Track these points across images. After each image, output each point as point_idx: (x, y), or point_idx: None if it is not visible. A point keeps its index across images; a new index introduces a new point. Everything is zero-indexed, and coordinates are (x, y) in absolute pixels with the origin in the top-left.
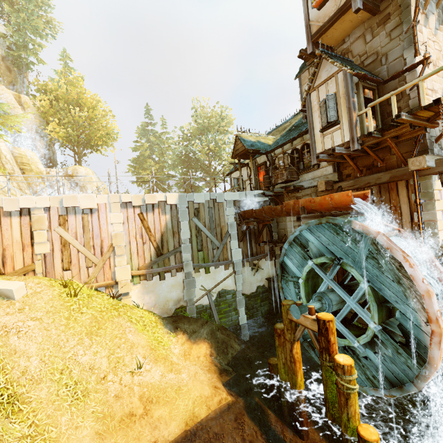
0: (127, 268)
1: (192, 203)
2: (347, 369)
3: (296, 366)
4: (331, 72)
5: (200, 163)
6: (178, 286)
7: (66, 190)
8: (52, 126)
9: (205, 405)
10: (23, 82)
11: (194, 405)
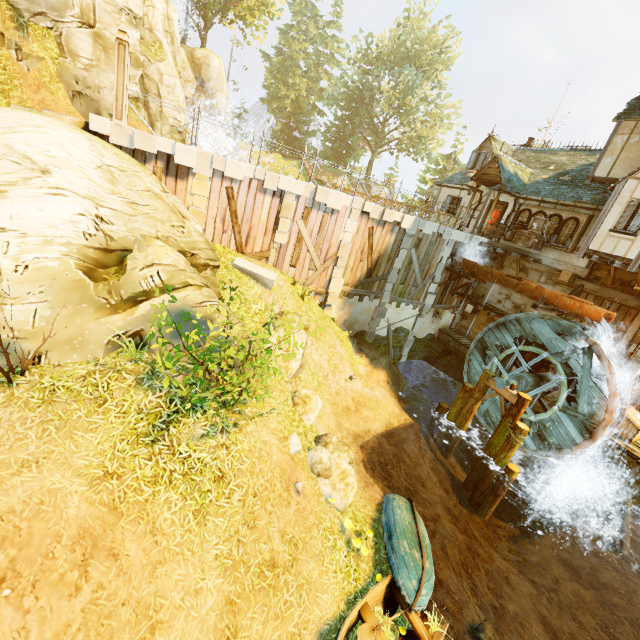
0: (340, 282)
1: (418, 231)
2: (524, 432)
3: (470, 416)
4: None
5: (371, 110)
6: (369, 311)
7: (191, 91)
8: None
9: (396, 419)
10: None
11: (390, 416)
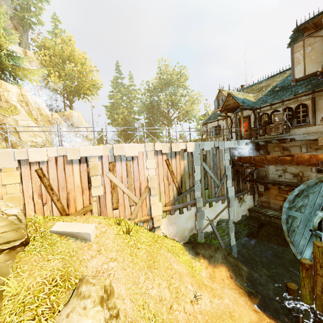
0: (159, 205)
1: (201, 150)
2: None
3: None
4: None
5: (160, 110)
6: (192, 218)
7: (65, 130)
8: (53, 77)
9: None
10: (27, 40)
11: None
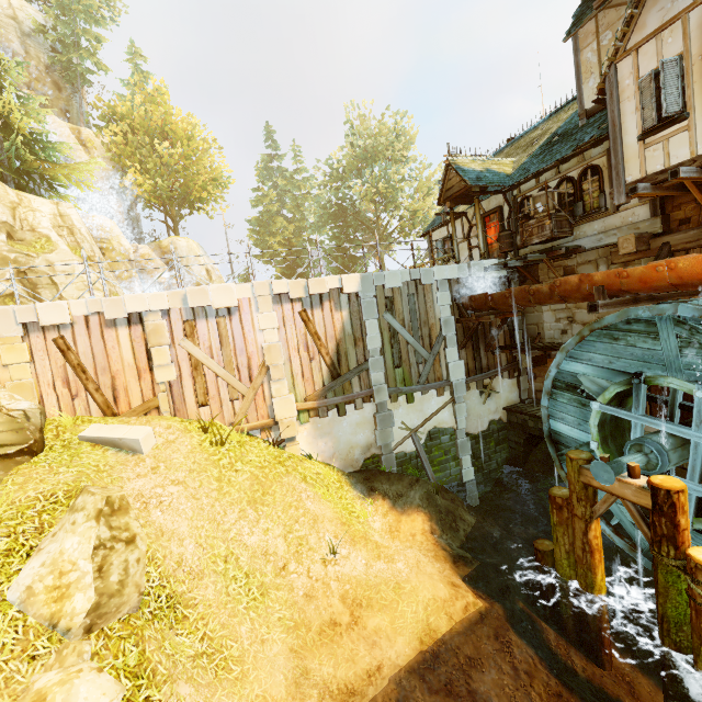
0: (289, 399)
1: (381, 289)
2: None
3: (594, 558)
4: (673, 11)
5: (361, 217)
6: (367, 424)
7: (164, 276)
8: (132, 175)
9: (444, 614)
10: (81, 106)
11: (427, 612)
